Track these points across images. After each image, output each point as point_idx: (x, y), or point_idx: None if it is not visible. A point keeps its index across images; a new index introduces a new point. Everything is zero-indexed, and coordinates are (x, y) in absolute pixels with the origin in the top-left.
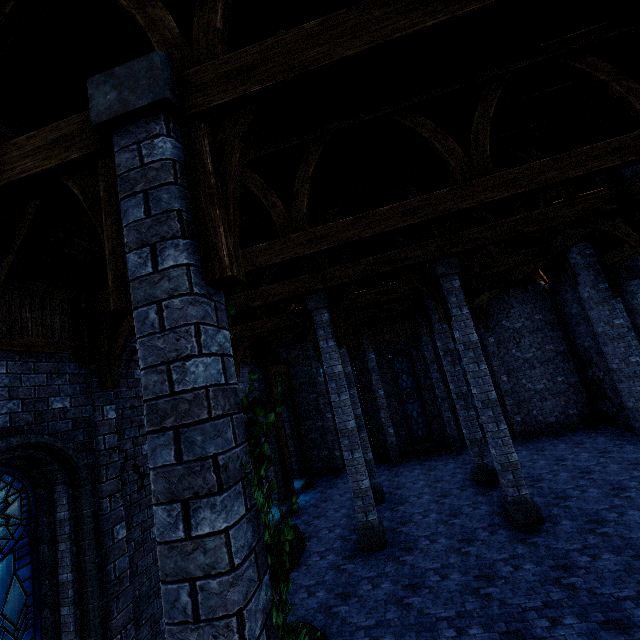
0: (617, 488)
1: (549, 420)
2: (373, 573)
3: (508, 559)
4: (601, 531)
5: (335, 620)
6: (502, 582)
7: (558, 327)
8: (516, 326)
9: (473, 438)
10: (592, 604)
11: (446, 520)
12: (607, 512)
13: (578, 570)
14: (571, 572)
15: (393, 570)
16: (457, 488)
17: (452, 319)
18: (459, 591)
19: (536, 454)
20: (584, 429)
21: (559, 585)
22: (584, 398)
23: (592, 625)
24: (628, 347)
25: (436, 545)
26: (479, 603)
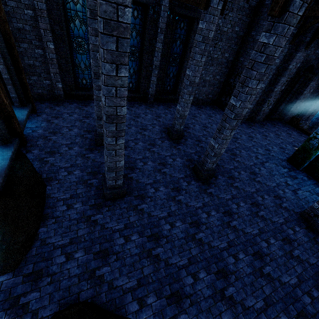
0: (233, 154)
1: (199, 98)
2: (121, 224)
3: (202, 207)
4: (235, 185)
5: (102, 287)
6: (205, 228)
7: (239, 43)
8: (224, 29)
9: (183, 114)
10: (246, 241)
11: (160, 169)
12: (234, 171)
13: (234, 215)
14: (232, 217)
15: (136, 220)
16: (159, 139)
17: (284, 15)
18: (185, 238)
19: (193, 119)
20: (209, 106)
21: (230, 228)
22: (219, 91)
23: (250, 257)
24: (267, 78)
25: (159, 194)
26: (198, 248)
